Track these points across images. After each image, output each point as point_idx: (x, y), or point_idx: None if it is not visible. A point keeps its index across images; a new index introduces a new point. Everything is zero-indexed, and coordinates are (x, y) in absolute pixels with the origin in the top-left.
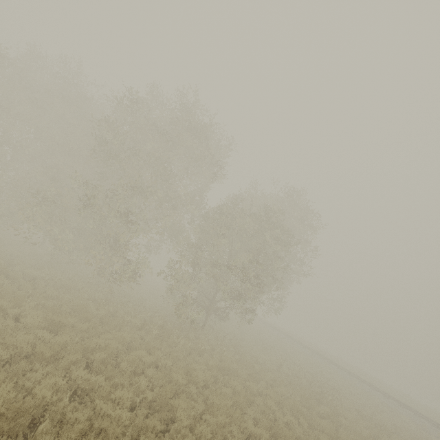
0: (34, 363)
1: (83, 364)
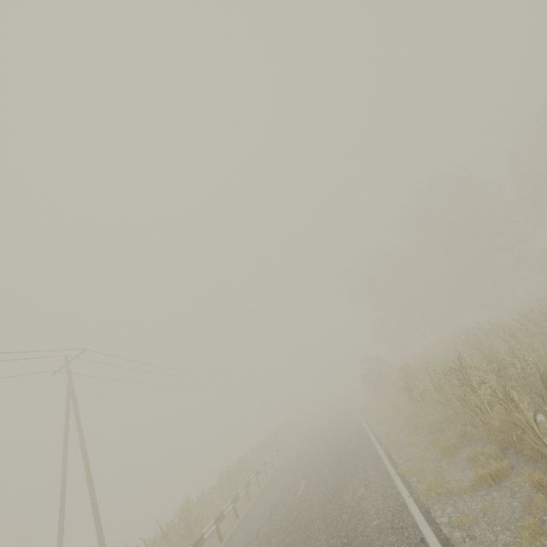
0: None
1: None
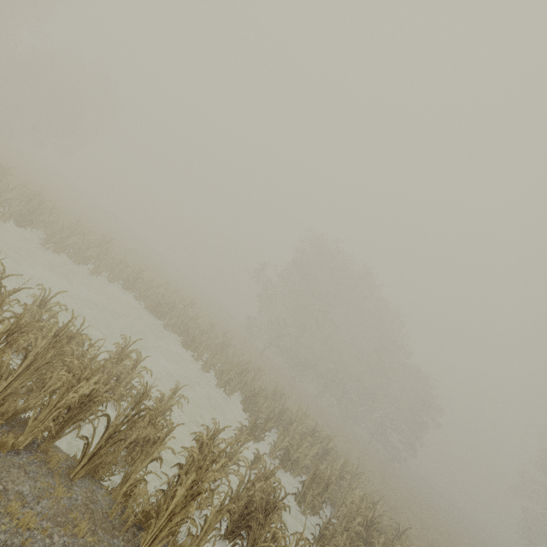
0: None
1: None
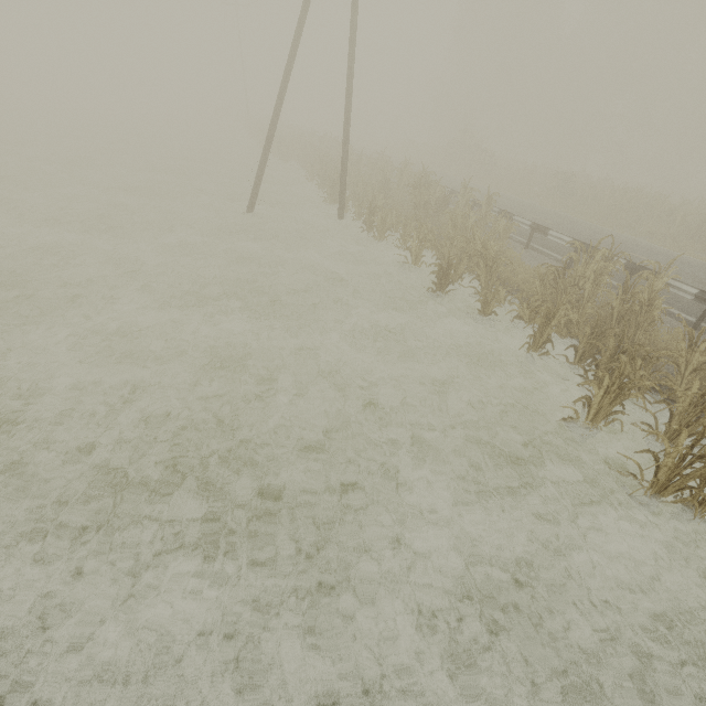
0: None
1: None
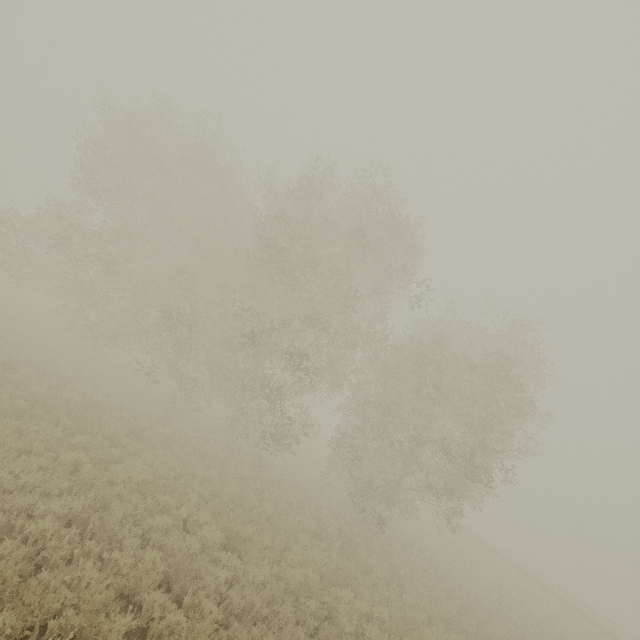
0: (243, 621)
1: (294, 620)
